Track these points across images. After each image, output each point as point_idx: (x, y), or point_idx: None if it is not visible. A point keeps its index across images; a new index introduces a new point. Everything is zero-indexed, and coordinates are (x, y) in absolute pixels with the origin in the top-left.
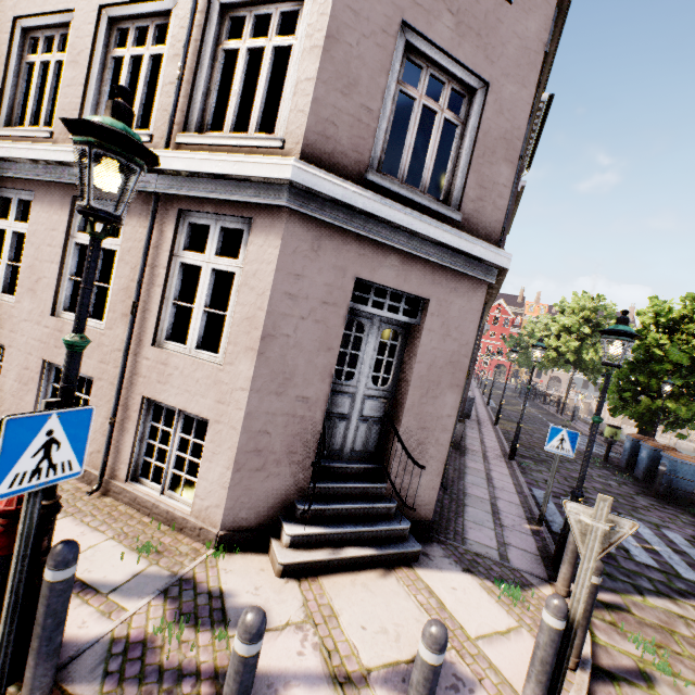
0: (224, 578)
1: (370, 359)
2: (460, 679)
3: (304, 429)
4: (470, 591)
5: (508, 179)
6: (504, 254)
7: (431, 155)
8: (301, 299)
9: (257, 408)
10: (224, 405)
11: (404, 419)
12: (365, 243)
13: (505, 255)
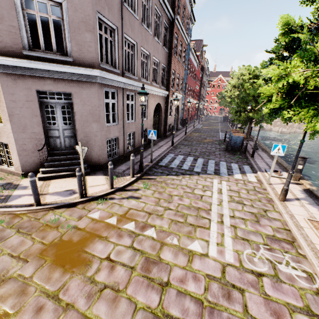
0: (21, 182)
1: (61, 117)
2: (74, 192)
3: (38, 142)
4: (100, 179)
5: (91, 39)
6: (95, 71)
7: (52, 37)
8: (17, 101)
9: (18, 137)
10: (9, 138)
11: (77, 135)
12: (34, 78)
13: (95, 71)
